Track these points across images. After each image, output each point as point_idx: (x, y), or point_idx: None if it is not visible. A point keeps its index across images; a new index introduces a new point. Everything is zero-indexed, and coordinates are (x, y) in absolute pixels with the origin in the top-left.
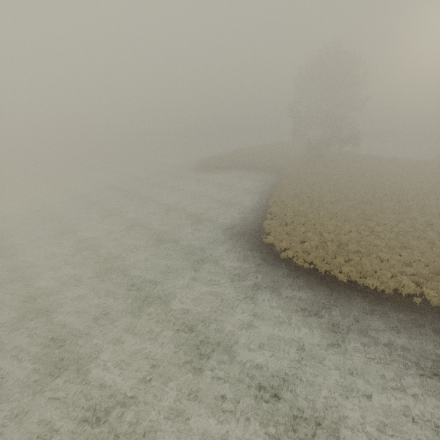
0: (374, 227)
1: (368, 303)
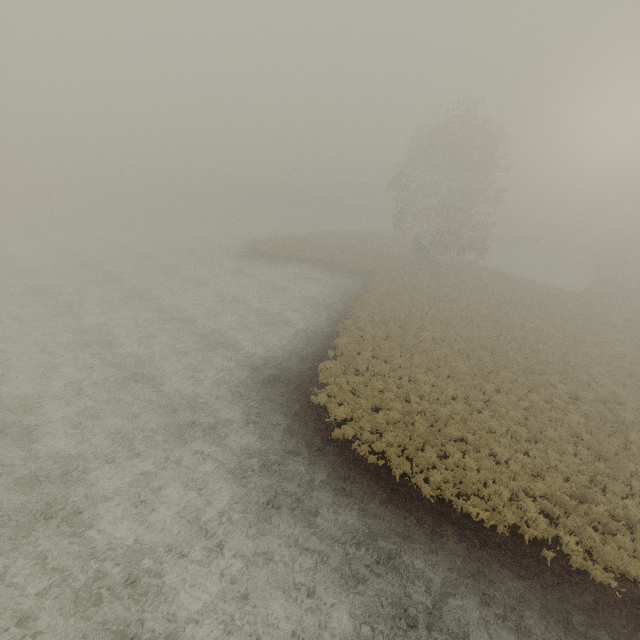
0: (492, 394)
1: (466, 553)
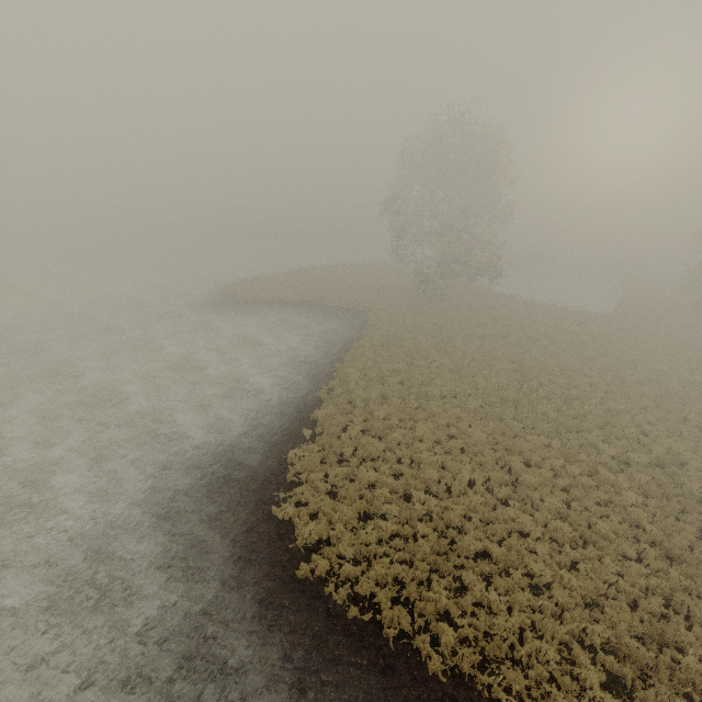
0: (520, 471)
1: None
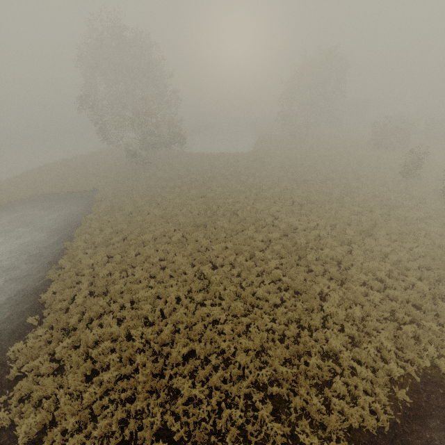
0: (210, 275)
1: None
